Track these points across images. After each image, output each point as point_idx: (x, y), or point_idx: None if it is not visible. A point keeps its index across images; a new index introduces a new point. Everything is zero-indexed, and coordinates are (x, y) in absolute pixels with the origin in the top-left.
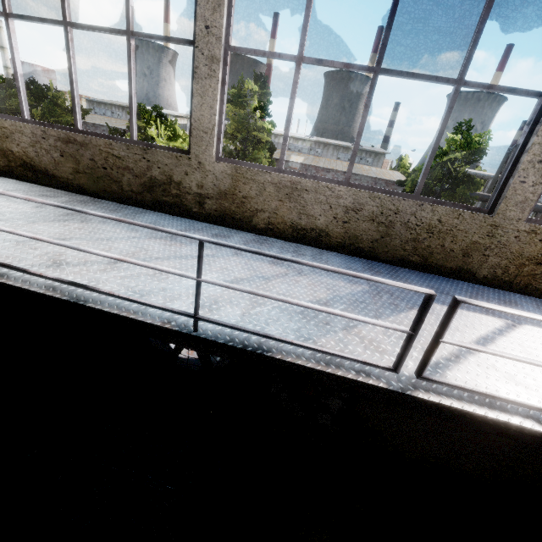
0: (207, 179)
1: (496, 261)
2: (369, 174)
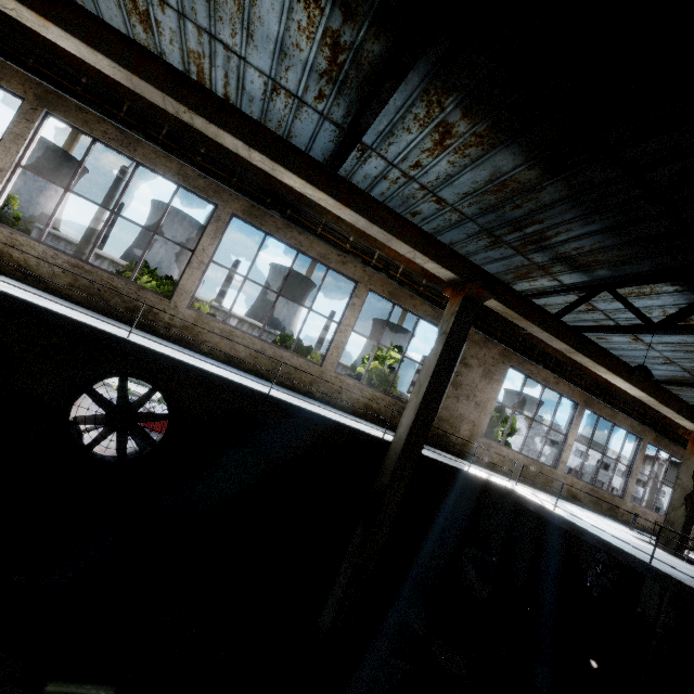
0: (626, 508)
1: None
2: None
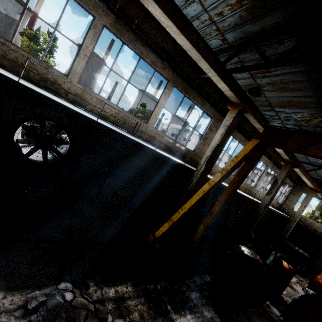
0: (72, 87)
1: (147, 136)
2: None
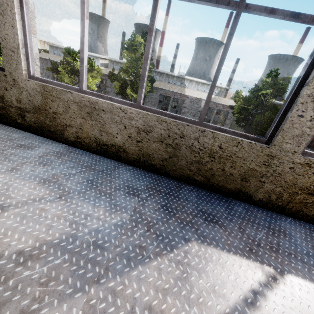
0: (23, 94)
1: (271, 187)
2: (213, 100)
